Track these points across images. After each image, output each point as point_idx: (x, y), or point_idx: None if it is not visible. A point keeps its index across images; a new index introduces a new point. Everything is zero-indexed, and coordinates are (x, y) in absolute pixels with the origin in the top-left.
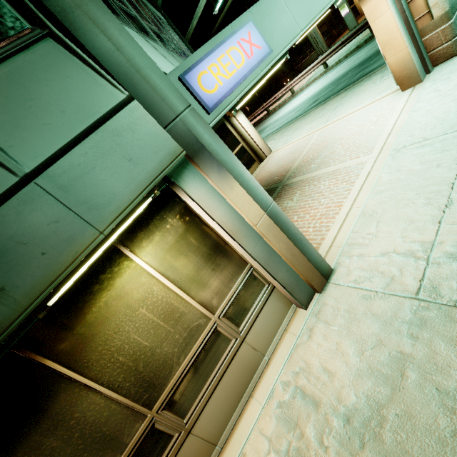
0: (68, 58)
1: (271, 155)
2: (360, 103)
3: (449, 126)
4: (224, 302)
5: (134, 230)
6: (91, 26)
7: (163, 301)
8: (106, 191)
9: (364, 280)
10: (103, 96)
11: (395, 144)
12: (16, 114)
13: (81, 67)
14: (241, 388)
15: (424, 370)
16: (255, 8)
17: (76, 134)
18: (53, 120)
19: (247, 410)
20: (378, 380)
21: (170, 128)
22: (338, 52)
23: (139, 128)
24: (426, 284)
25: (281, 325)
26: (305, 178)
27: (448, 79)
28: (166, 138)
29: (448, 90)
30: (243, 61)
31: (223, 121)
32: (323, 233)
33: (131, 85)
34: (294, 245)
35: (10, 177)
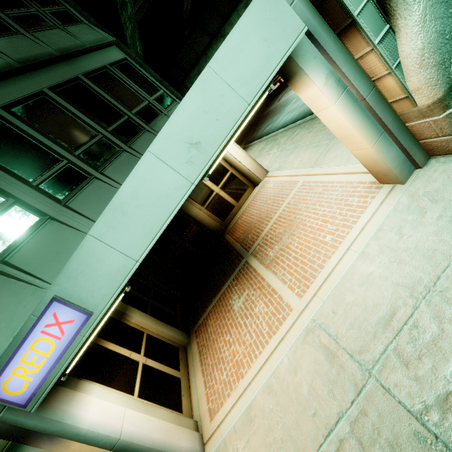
0: None
1: (265, 181)
2: (348, 157)
3: (361, 342)
4: None
5: None
6: None
7: None
8: None
9: None
10: None
11: (319, 310)
12: None
13: None
14: None
15: None
16: (61, 276)
17: None
18: None
19: None
20: None
21: None
22: None
23: None
24: None
25: None
26: (258, 271)
27: (422, 215)
28: None
29: (407, 247)
30: (53, 346)
31: None
32: (225, 396)
33: None
34: None
35: None
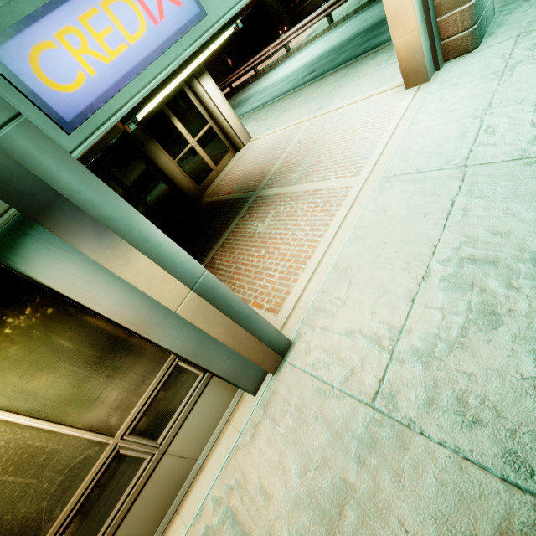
0: None
1: (250, 144)
2: (359, 92)
3: (446, 158)
4: (131, 415)
5: None
6: None
7: (9, 447)
8: None
9: (323, 367)
10: None
11: (387, 169)
12: None
13: None
14: (162, 508)
15: (364, 510)
16: None
17: None
18: None
19: (170, 532)
20: (315, 516)
21: None
22: (347, 1)
23: None
24: (385, 388)
25: (222, 417)
26: (283, 192)
27: (456, 86)
28: None
29: (454, 103)
30: (142, 28)
31: (182, 87)
32: (289, 284)
33: None
34: (238, 326)
35: None
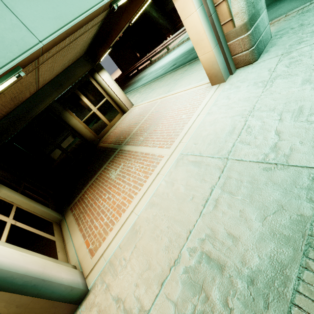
0: None
1: (131, 109)
2: (189, 83)
3: (218, 148)
4: None
5: None
6: None
7: None
8: None
9: None
10: None
11: (184, 147)
12: None
13: None
14: None
15: None
16: None
17: None
18: None
19: None
20: None
21: None
22: None
23: None
24: None
25: None
26: (132, 150)
27: (238, 88)
28: None
29: (234, 101)
30: None
31: (88, 77)
32: (107, 232)
33: None
34: (23, 295)
35: None
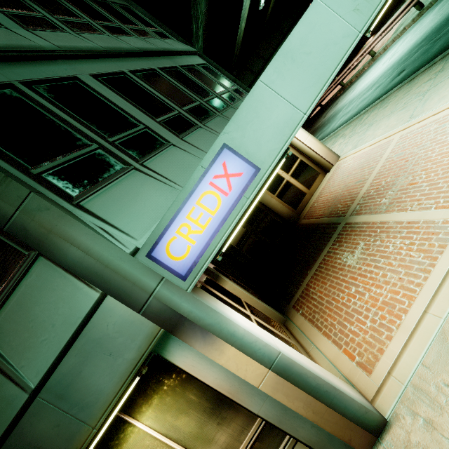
0: (54, 271)
1: (338, 164)
2: None
3: None
4: None
5: (133, 398)
6: (62, 244)
7: None
8: (93, 389)
9: None
10: (82, 299)
11: None
12: (24, 336)
13: (64, 276)
14: None
15: None
16: (231, 124)
17: (63, 345)
18: (47, 335)
19: None
20: None
21: (144, 310)
22: None
23: (115, 321)
24: None
25: None
26: (372, 221)
27: None
28: (141, 321)
29: None
30: (219, 203)
31: None
32: (382, 340)
33: (102, 282)
34: (317, 400)
35: (23, 394)
